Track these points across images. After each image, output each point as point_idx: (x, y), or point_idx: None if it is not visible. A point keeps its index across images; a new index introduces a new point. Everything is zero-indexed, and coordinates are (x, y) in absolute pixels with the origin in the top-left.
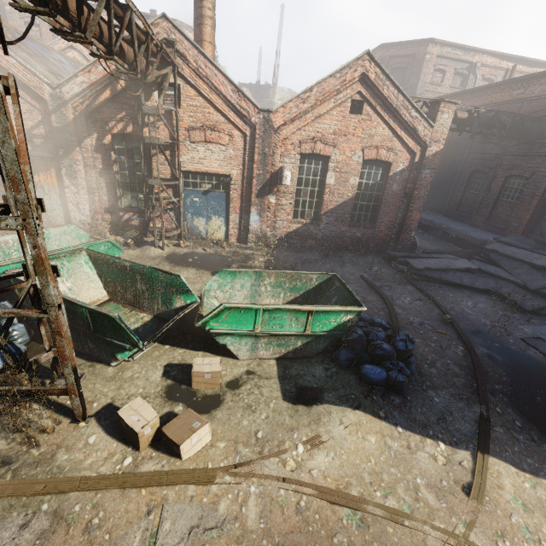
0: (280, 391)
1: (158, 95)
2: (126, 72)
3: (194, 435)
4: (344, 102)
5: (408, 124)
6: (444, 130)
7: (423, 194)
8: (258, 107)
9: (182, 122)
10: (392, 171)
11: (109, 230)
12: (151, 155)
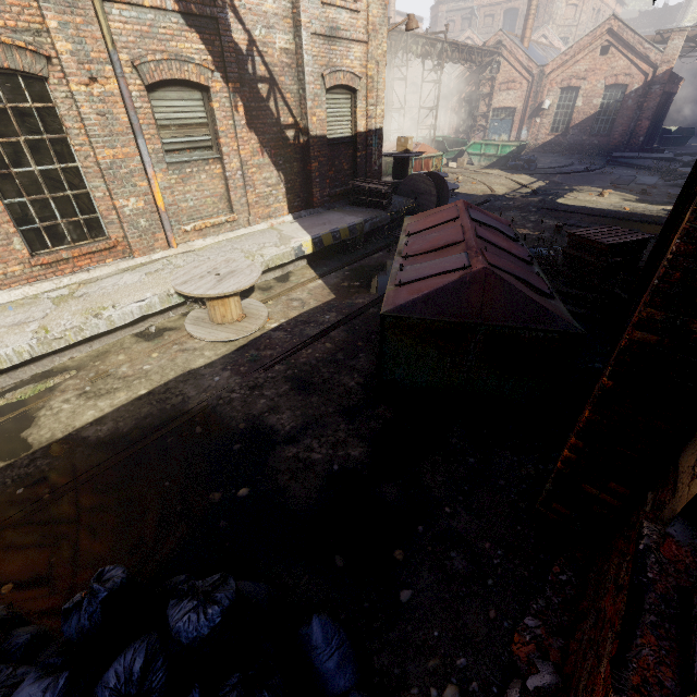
0: (480, 168)
1: (490, 69)
2: (472, 66)
3: (452, 163)
4: (595, 49)
5: (642, 54)
6: (674, 53)
7: (652, 106)
8: (538, 65)
9: (498, 81)
10: (628, 91)
11: None
12: (478, 100)
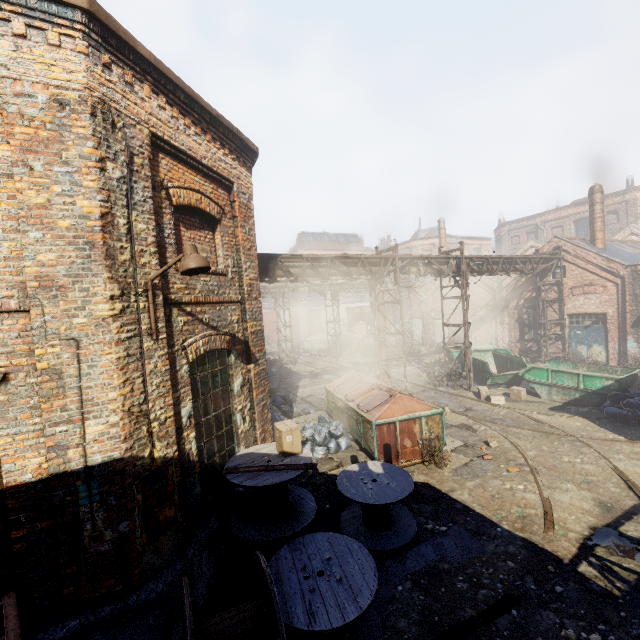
0: (549, 407)
1: (551, 274)
2: (520, 274)
3: (496, 396)
4: None
5: None
6: None
7: None
8: (625, 265)
9: (567, 285)
10: None
11: (518, 353)
12: (541, 307)
